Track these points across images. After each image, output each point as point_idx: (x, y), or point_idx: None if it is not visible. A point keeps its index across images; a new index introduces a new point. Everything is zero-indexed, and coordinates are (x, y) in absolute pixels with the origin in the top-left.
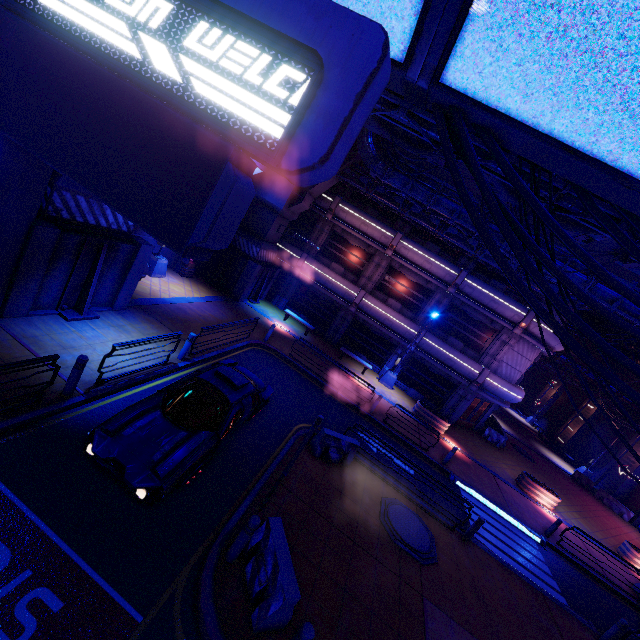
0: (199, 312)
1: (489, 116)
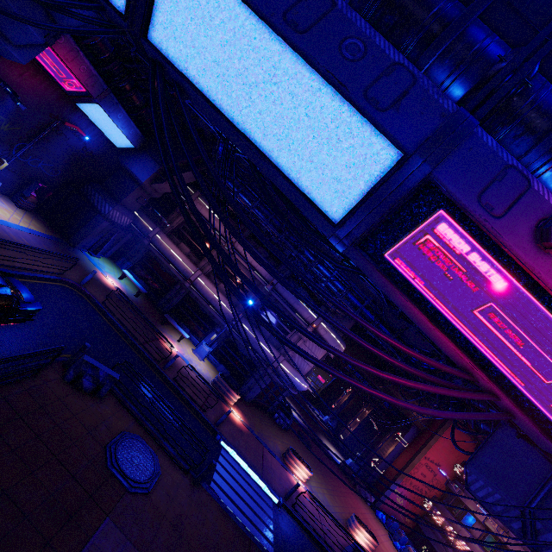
0: (14, 237)
1: (173, 70)
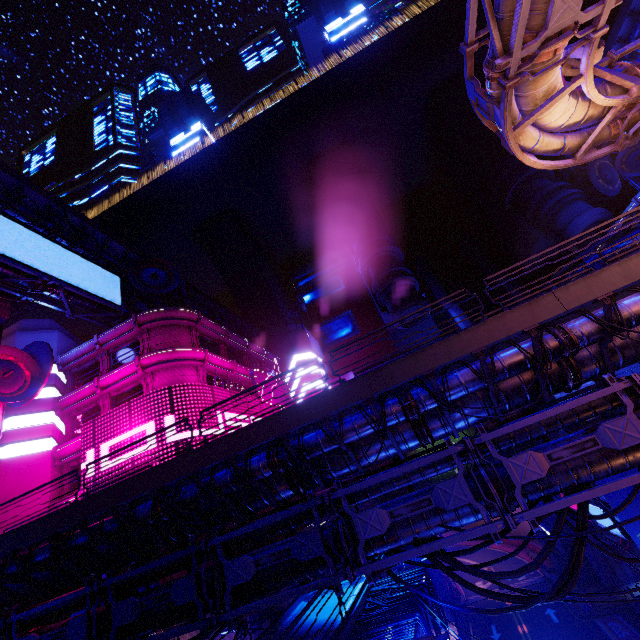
0: None
1: None
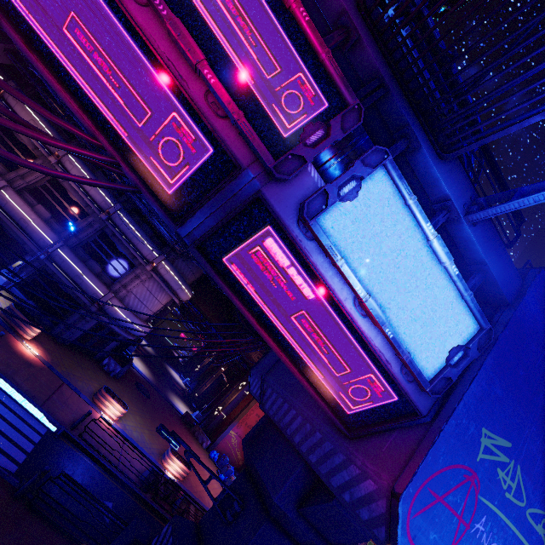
0: None
1: None
